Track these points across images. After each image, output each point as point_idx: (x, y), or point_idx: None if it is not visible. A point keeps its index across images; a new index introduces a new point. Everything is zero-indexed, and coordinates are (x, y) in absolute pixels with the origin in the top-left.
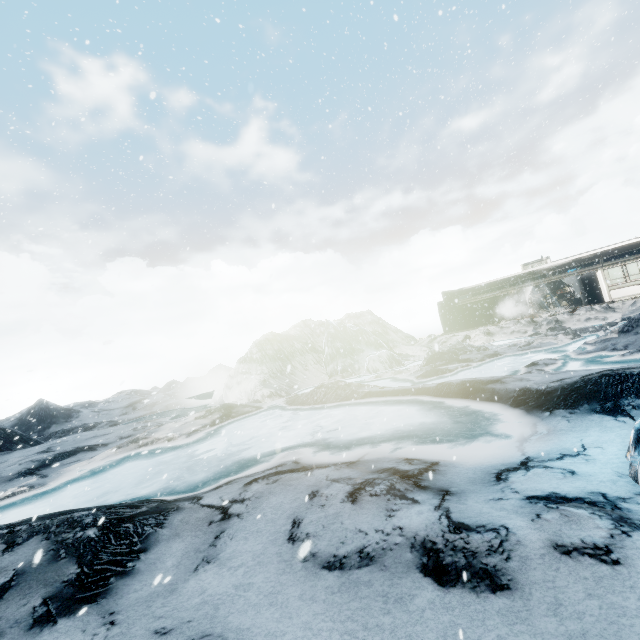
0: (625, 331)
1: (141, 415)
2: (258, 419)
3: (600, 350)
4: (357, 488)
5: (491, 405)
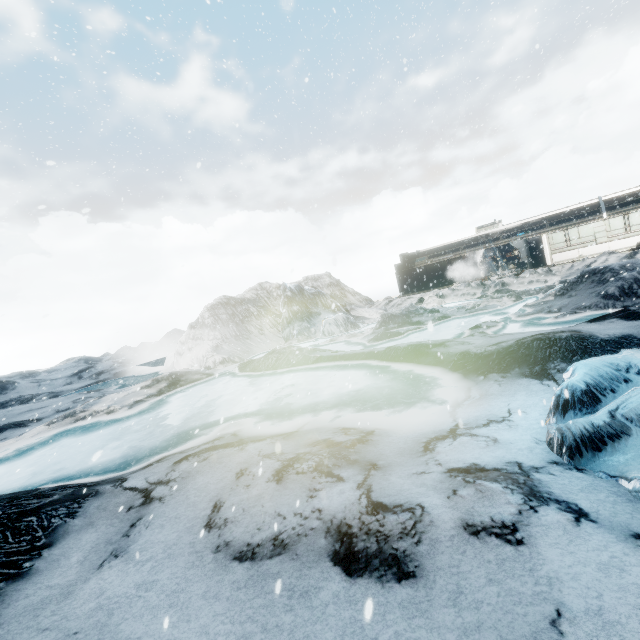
0: (561, 294)
1: (86, 385)
2: (208, 387)
3: (537, 312)
4: (286, 465)
5: (433, 369)
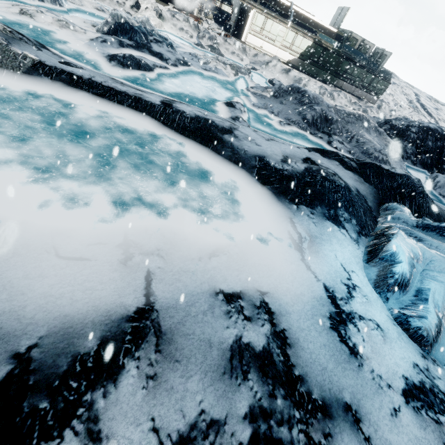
0: (275, 96)
1: None
2: None
3: (264, 108)
4: None
5: (237, 170)
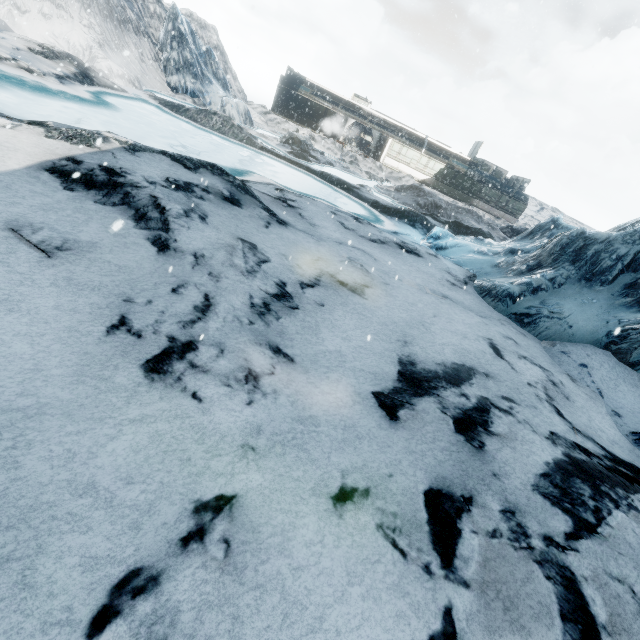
0: (398, 191)
1: None
2: (138, 108)
3: (387, 195)
4: (355, 218)
5: (359, 202)
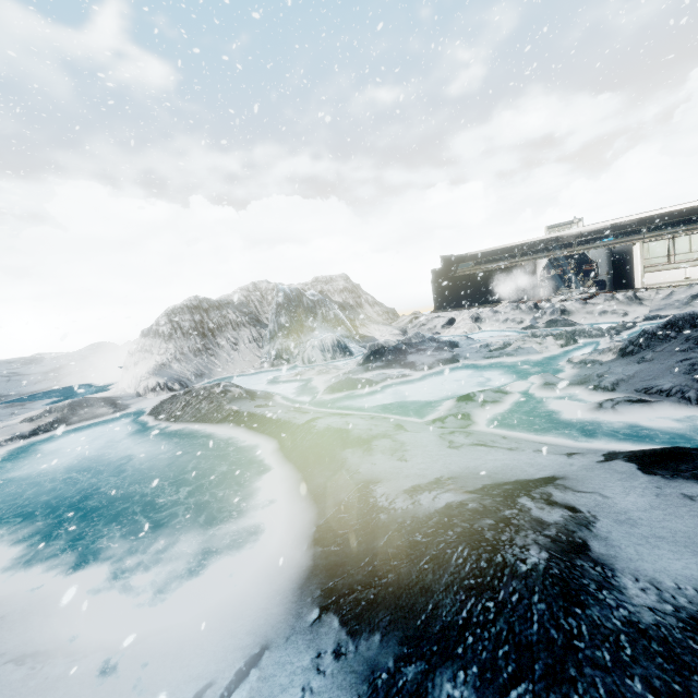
0: (628, 352)
1: (41, 389)
2: (98, 431)
3: (578, 383)
4: None
5: (305, 510)
